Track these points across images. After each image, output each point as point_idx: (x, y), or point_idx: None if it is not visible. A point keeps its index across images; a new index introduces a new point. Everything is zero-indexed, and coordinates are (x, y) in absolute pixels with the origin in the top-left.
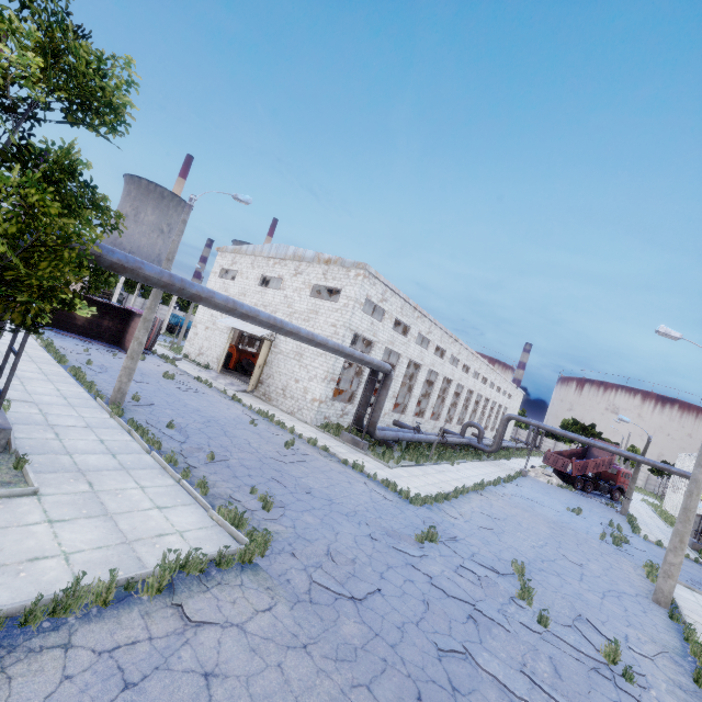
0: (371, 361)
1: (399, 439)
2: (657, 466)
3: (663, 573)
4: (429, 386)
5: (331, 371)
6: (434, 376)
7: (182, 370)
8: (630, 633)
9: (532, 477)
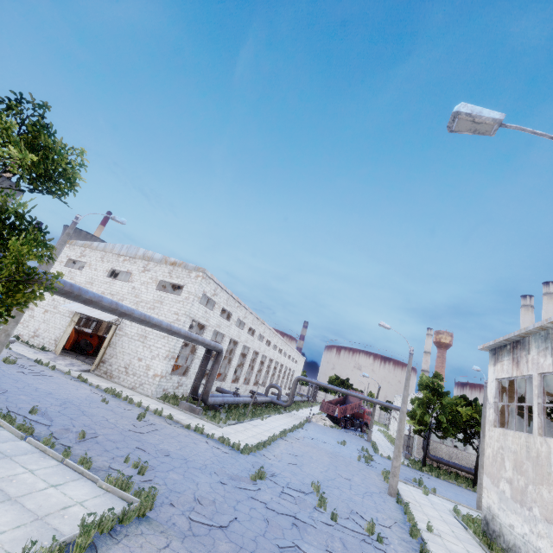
0: (209, 343)
1: (225, 403)
2: (384, 405)
3: (392, 474)
4: (243, 358)
5: (172, 350)
6: (247, 350)
7: (18, 353)
8: (378, 516)
9: (314, 422)
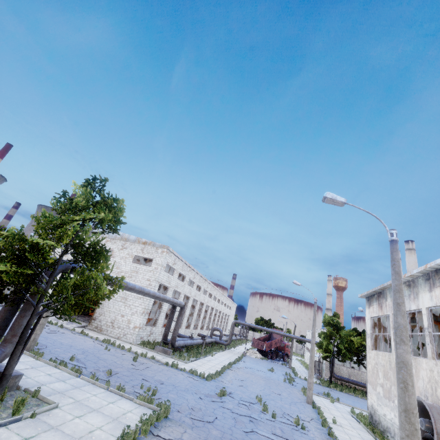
0: (176, 302)
1: (185, 345)
2: (300, 339)
3: (308, 388)
4: (192, 308)
5: (147, 307)
6: (195, 302)
7: None
8: (301, 415)
9: (248, 356)
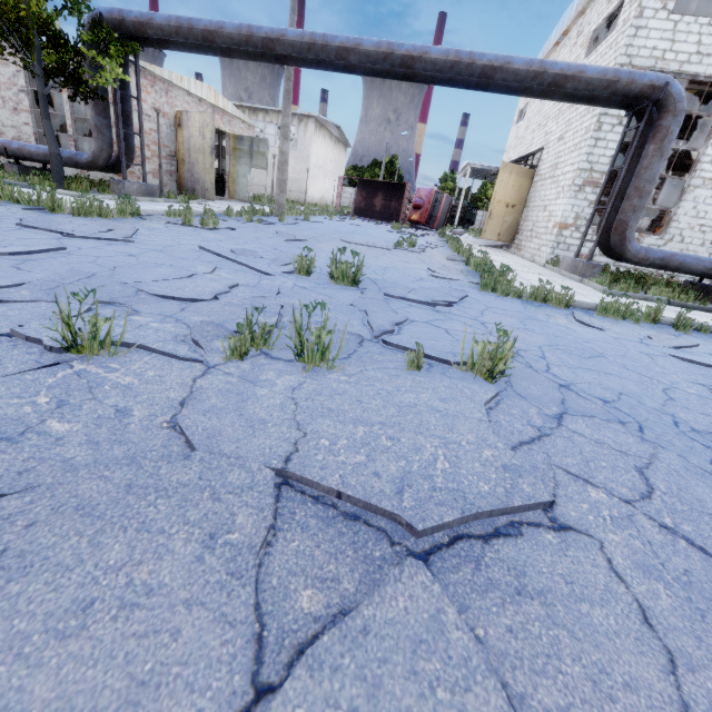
0: (573, 71)
1: None
2: None
3: None
4: None
5: (584, 166)
6: None
7: None
8: None
9: None
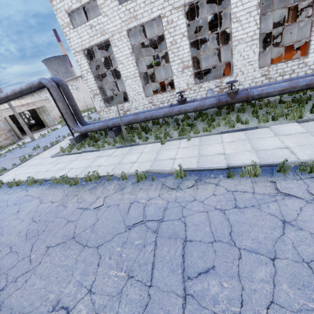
0: (21, 89)
1: (111, 126)
2: None
3: None
4: None
5: (90, 90)
6: None
7: None
8: None
9: None
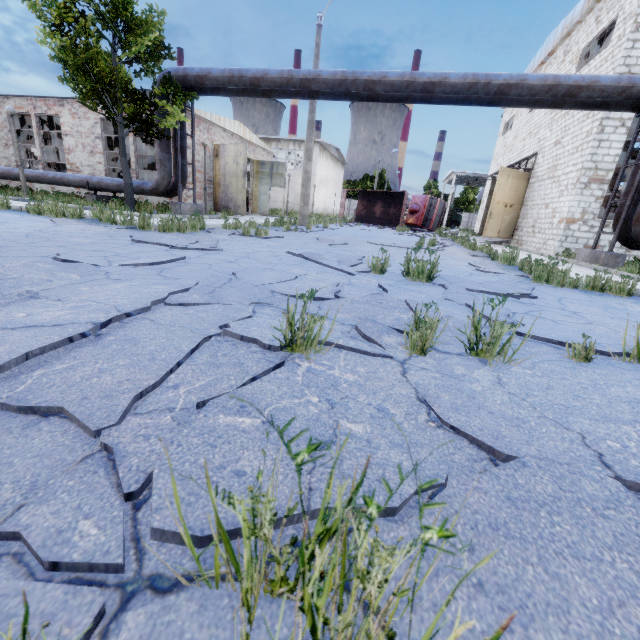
0: (586, 82)
1: None
2: None
3: None
4: None
5: (588, 165)
6: None
7: None
8: None
9: None
